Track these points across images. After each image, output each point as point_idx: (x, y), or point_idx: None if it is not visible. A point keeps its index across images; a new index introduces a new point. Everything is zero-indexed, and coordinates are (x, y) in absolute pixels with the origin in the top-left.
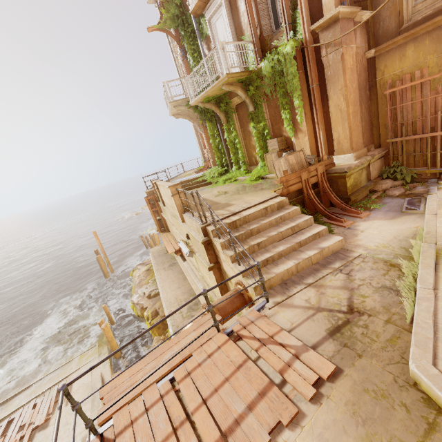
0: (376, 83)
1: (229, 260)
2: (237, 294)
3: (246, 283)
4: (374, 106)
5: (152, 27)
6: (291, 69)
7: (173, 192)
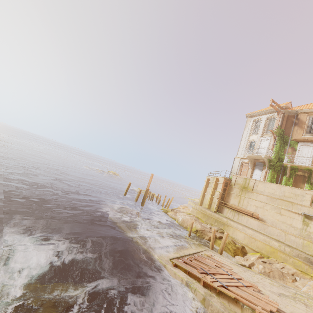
0: None
1: None
2: None
3: None
4: None
5: (272, 130)
6: None
7: (312, 193)
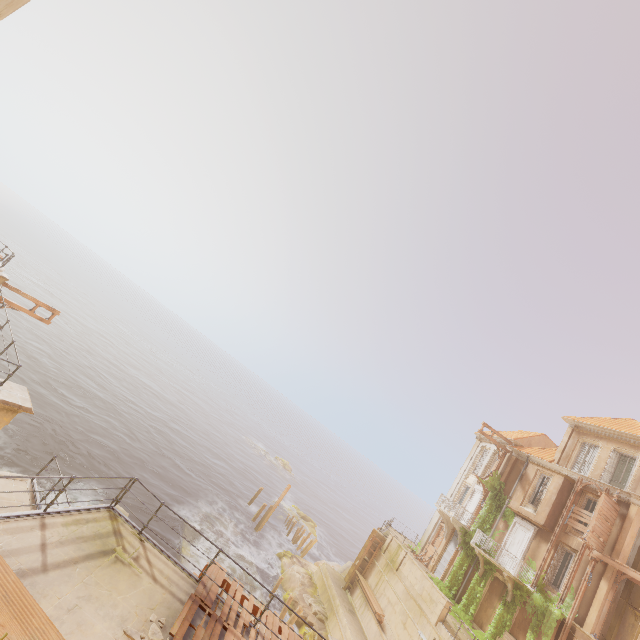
0: None
1: None
2: None
3: None
4: None
5: (478, 476)
6: (551, 622)
7: (446, 604)
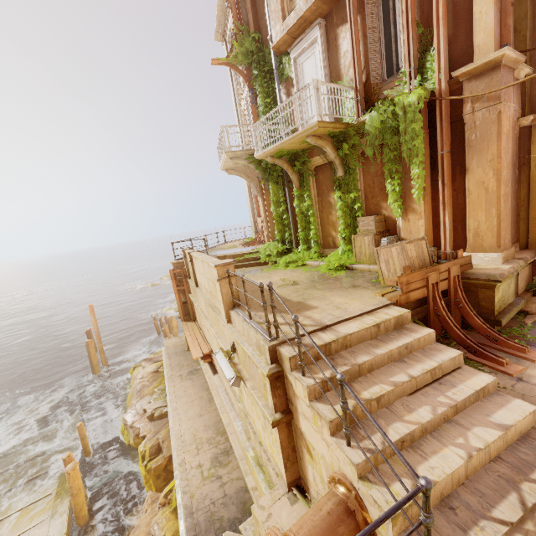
0: (528, 160)
1: (325, 426)
2: (342, 513)
3: (365, 493)
4: (524, 190)
5: (218, 59)
6: (413, 125)
7: (220, 274)
